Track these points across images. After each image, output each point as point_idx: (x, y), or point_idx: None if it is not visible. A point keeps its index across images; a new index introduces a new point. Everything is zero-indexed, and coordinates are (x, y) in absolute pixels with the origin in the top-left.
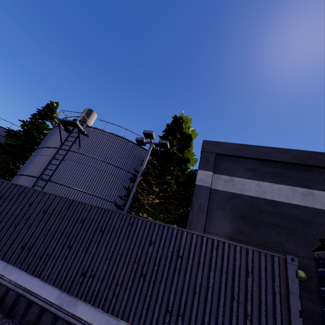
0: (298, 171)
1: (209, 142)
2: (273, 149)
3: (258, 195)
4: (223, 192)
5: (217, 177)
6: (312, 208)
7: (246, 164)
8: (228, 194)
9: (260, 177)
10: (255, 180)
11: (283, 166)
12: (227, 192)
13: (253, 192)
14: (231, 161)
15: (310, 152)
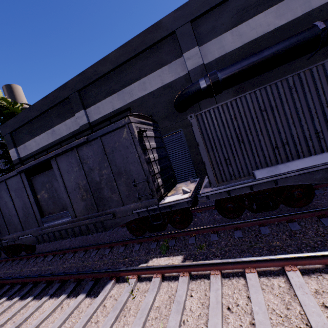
0: (45, 118)
1: (2, 127)
2: (27, 110)
3: (37, 148)
4: (26, 156)
5: (19, 149)
6: (57, 140)
7: (25, 130)
8: (28, 156)
9: (34, 135)
10: (33, 138)
11: (39, 119)
12: (27, 155)
13: (35, 147)
14: (19, 133)
15: (41, 100)
